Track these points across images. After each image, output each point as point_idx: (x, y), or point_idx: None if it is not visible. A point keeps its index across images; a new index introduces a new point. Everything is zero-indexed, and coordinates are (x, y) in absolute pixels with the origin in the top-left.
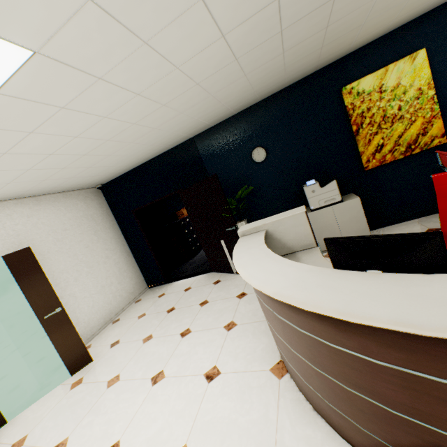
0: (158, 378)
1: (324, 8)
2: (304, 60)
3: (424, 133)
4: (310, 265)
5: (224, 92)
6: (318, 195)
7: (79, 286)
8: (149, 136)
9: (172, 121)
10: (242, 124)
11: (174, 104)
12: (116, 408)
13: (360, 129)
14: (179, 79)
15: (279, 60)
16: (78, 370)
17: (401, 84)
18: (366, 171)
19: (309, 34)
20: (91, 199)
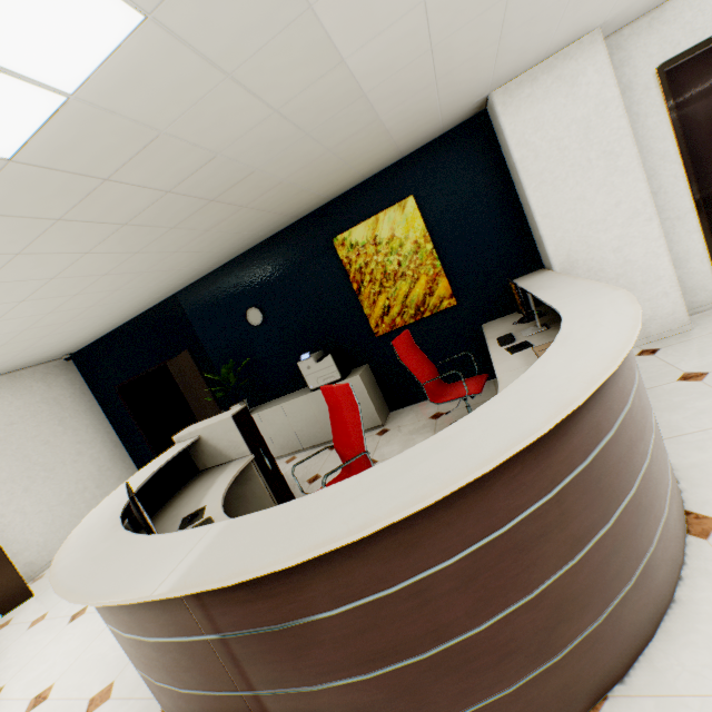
0: (78, 615)
1: (211, 206)
2: (260, 221)
3: (431, 293)
4: (218, 482)
5: (164, 265)
6: (315, 372)
7: (32, 497)
8: (93, 311)
9: (114, 296)
10: (230, 279)
11: (92, 290)
12: (22, 651)
13: (362, 287)
14: (69, 280)
15: (213, 233)
16: (13, 609)
17: (397, 236)
18: (379, 337)
19: (226, 215)
20: (55, 375)
